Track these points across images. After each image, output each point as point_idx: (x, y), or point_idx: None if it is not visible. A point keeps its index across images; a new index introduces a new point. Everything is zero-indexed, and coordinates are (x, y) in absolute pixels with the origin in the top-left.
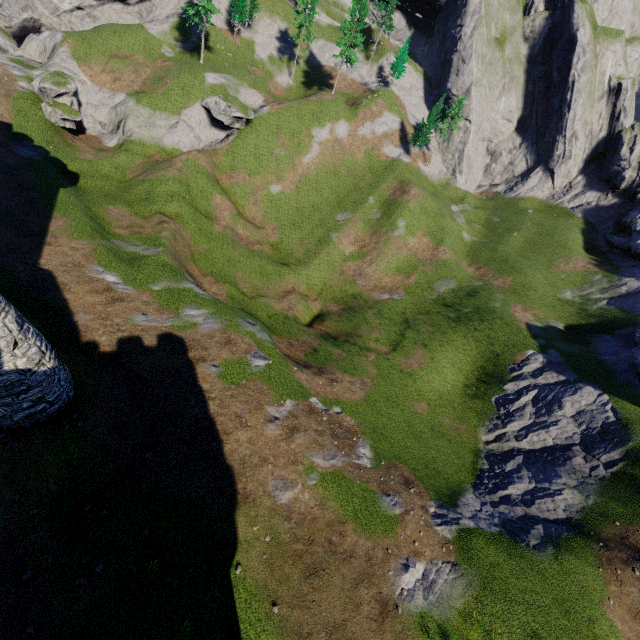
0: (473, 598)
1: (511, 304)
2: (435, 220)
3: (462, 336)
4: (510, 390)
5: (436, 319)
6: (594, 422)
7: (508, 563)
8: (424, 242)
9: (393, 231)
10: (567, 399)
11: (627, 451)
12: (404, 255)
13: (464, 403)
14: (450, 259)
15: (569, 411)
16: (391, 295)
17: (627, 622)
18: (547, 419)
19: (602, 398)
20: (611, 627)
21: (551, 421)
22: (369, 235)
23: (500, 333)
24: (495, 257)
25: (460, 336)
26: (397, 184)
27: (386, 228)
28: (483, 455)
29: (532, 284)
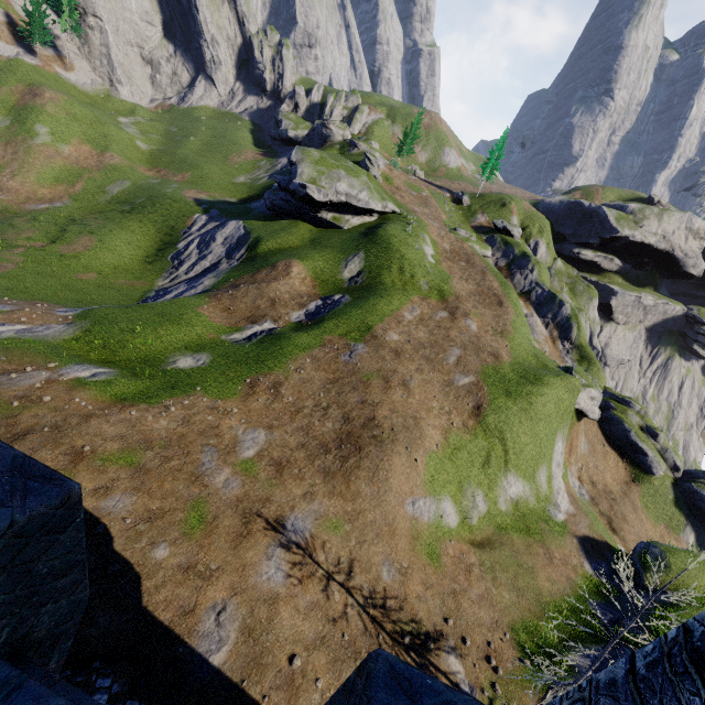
0: (83, 332)
1: (185, 189)
2: (93, 127)
3: (138, 221)
4: (182, 246)
5: (110, 215)
6: (234, 240)
7: (124, 311)
8: (85, 150)
9: (33, 138)
10: (219, 234)
11: (249, 245)
12: (61, 164)
13: (144, 269)
14: (121, 164)
15: (220, 241)
16: (52, 204)
17: (216, 313)
18: (206, 252)
19: (239, 224)
20: (198, 314)
21: (209, 252)
22: (1, 146)
23: (171, 210)
24: (174, 160)
25: (136, 222)
26: (25, 88)
27: (22, 136)
28: (154, 291)
29: (209, 175)
